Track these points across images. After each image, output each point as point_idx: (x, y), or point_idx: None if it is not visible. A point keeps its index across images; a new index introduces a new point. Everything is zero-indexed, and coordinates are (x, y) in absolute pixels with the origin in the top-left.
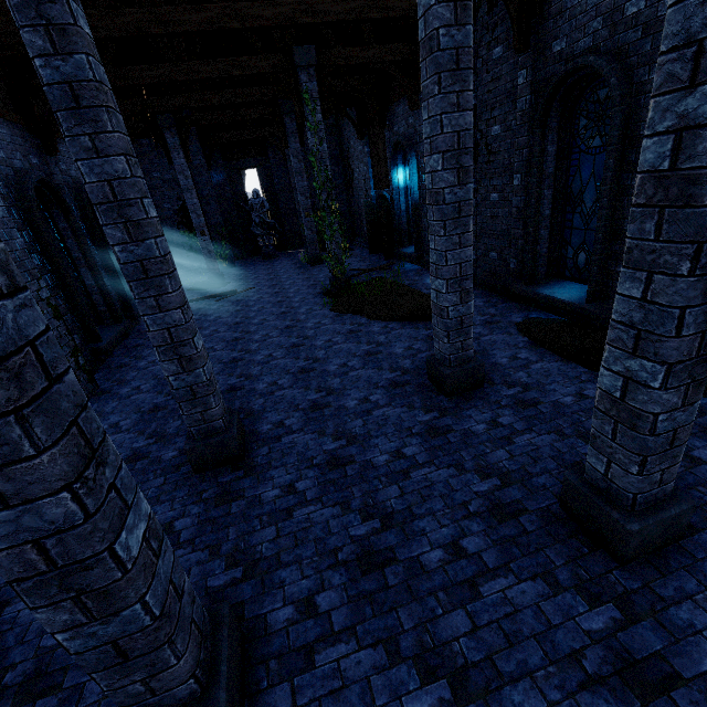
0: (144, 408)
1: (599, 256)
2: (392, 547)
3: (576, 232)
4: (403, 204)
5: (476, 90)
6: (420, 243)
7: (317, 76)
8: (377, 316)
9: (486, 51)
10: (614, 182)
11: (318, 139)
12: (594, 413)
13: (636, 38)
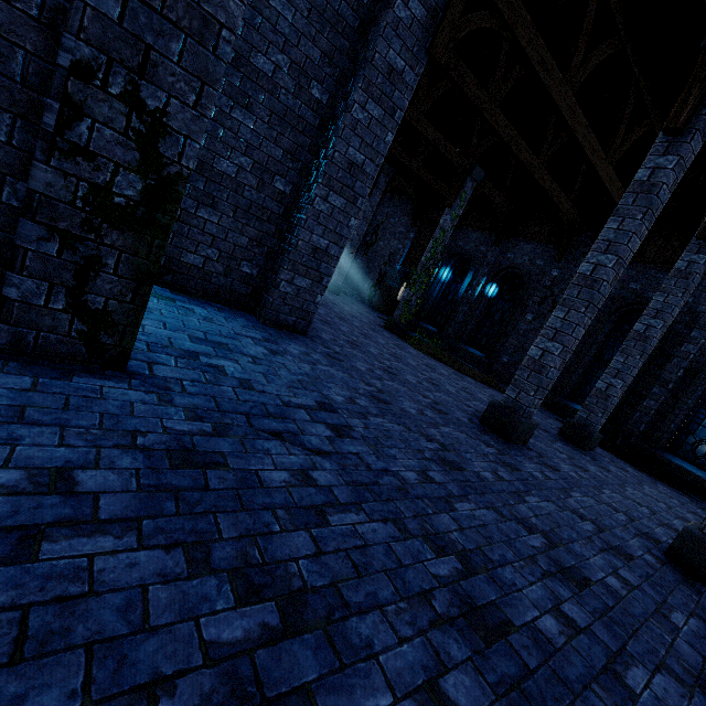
0: (375, 365)
1: (624, 401)
2: (669, 523)
3: (597, 380)
4: (436, 293)
5: (561, 269)
6: (444, 327)
7: (473, 189)
8: (462, 371)
9: (579, 255)
10: (647, 368)
11: (452, 225)
12: None
13: (682, 311)
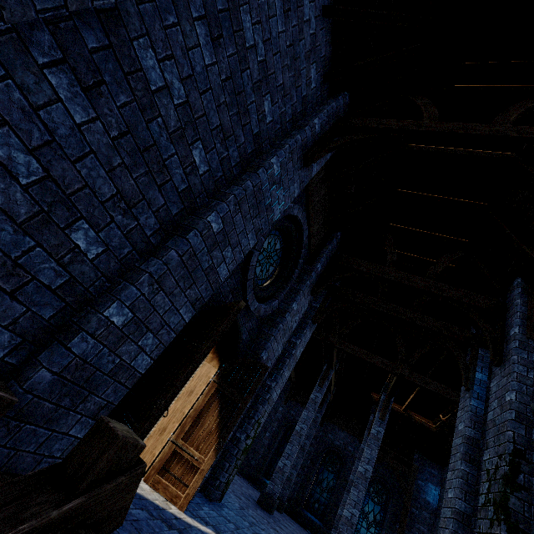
0: None
1: None
2: None
3: (276, 463)
4: None
5: None
6: None
7: None
8: None
9: None
10: None
11: None
12: (337, 520)
13: None
